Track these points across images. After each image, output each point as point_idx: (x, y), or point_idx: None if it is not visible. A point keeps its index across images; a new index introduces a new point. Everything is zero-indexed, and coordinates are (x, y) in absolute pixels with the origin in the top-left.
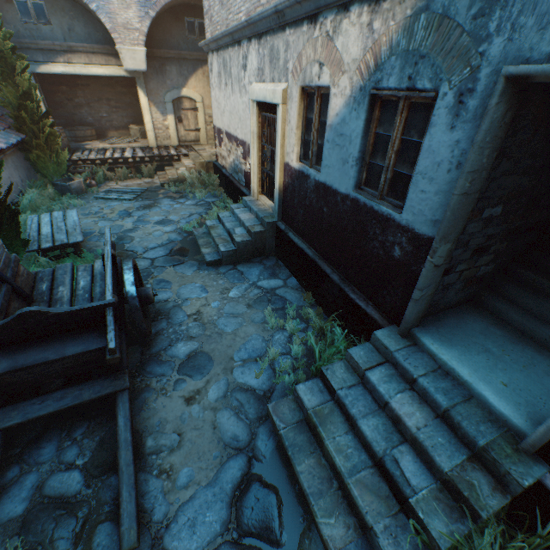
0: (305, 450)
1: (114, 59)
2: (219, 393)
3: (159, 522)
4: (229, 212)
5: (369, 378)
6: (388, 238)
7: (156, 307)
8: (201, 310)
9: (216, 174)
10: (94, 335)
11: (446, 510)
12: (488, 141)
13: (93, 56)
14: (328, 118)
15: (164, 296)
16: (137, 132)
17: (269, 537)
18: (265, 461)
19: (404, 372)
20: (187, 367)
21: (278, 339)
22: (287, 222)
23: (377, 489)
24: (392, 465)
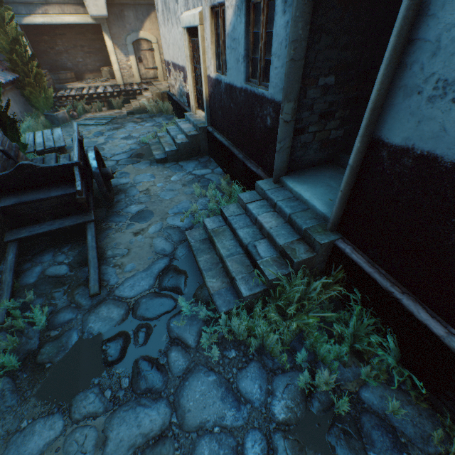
0: (205, 252)
1: (82, 8)
2: (156, 229)
3: (112, 285)
4: (174, 126)
5: (248, 207)
6: (264, 112)
7: (118, 187)
8: (149, 188)
9: (169, 103)
10: (68, 186)
11: (278, 265)
12: (299, 16)
13: (64, 6)
14: (226, 28)
15: (124, 181)
16: (108, 73)
17: (177, 291)
18: (180, 260)
19: (271, 202)
20: (136, 218)
21: (201, 202)
22: (213, 125)
23: (243, 263)
24: (252, 248)
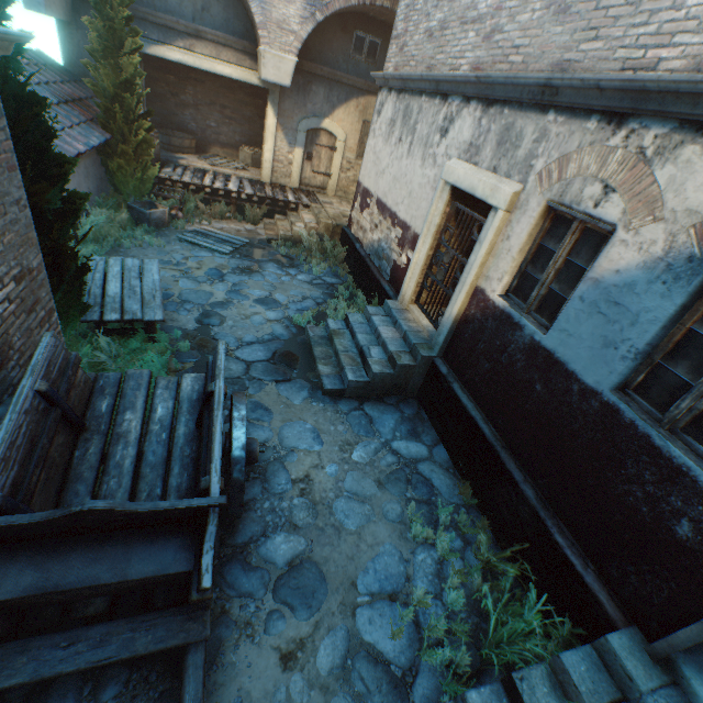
0: None
1: (249, 60)
2: (334, 656)
3: None
4: (361, 315)
5: None
6: (671, 499)
7: None
8: (311, 475)
9: (342, 244)
10: (176, 543)
11: None
12: None
13: (223, 49)
14: (596, 267)
15: (260, 434)
16: (249, 157)
17: None
18: None
19: None
20: (288, 587)
21: (422, 561)
22: (452, 364)
23: None
24: None
